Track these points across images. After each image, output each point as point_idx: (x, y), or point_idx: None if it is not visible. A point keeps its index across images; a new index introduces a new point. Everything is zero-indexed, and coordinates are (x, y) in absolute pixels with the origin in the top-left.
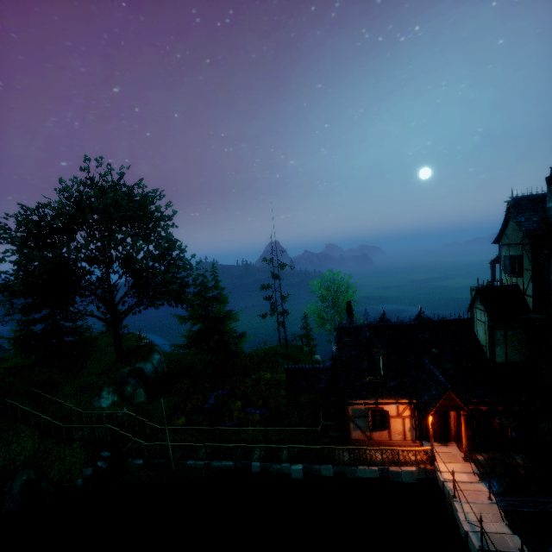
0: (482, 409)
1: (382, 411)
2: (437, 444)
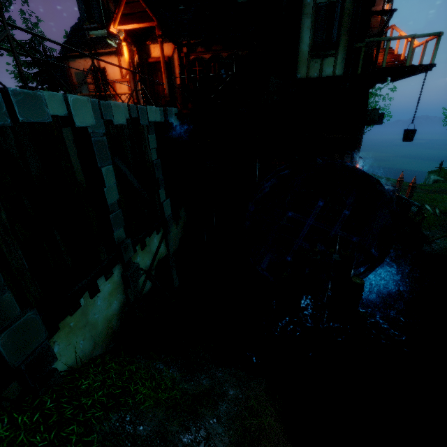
0: (206, 58)
1: (103, 72)
2: None
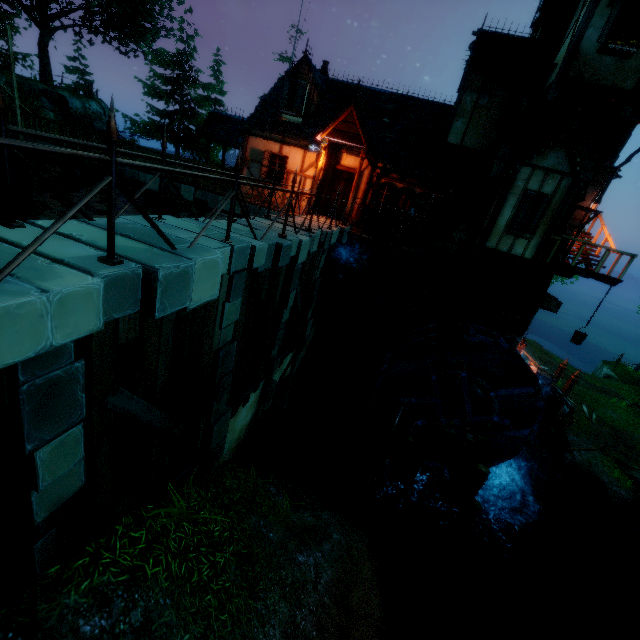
0: (397, 187)
1: (283, 160)
2: (329, 218)
